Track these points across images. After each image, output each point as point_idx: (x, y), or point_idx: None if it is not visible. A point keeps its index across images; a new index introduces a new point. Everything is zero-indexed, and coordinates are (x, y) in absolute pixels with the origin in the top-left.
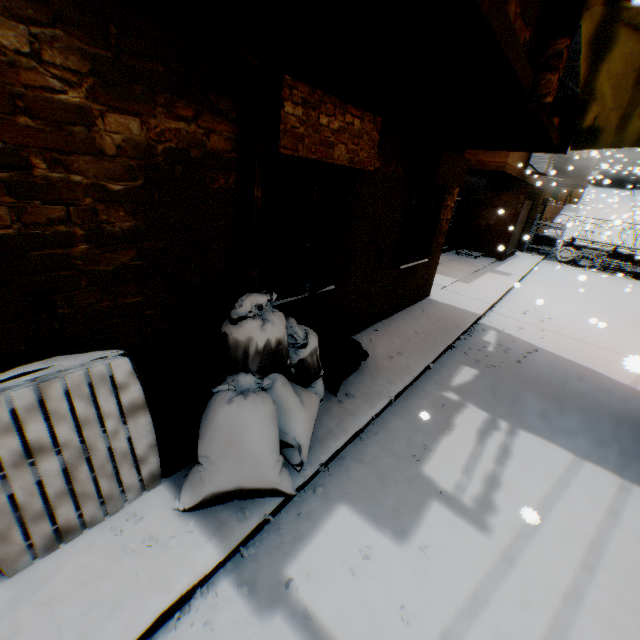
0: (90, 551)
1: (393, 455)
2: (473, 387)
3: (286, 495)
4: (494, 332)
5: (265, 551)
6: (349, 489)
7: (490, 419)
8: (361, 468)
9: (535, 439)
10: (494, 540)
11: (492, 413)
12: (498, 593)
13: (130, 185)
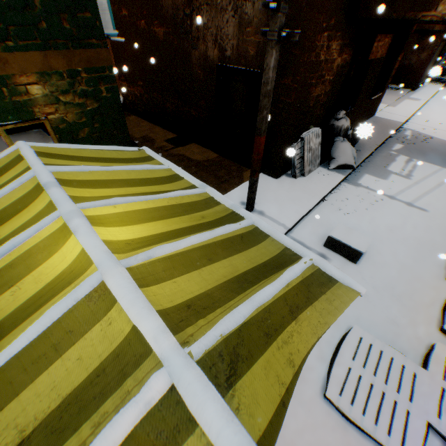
0: (316, 175)
1: (377, 166)
2: (401, 150)
3: (354, 168)
4: (409, 131)
5: (351, 180)
6: (366, 171)
7: (409, 158)
8: (368, 168)
9: (426, 163)
10: (411, 180)
11: (410, 157)
12: (413, 187)
13: (333, 78)
